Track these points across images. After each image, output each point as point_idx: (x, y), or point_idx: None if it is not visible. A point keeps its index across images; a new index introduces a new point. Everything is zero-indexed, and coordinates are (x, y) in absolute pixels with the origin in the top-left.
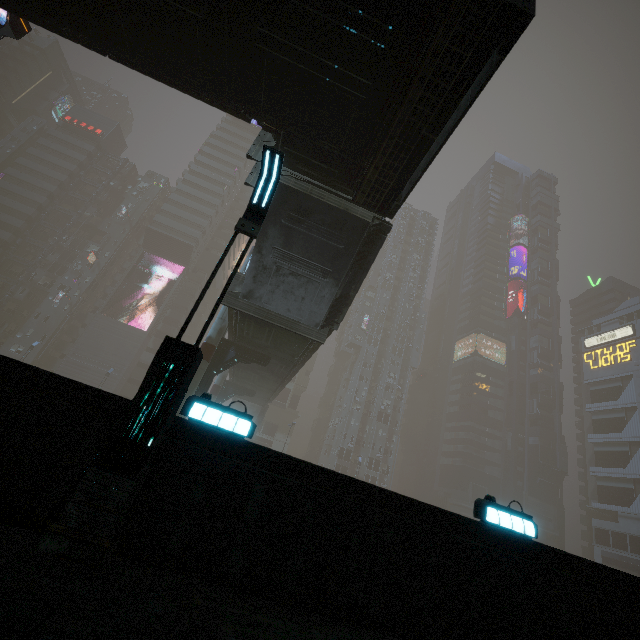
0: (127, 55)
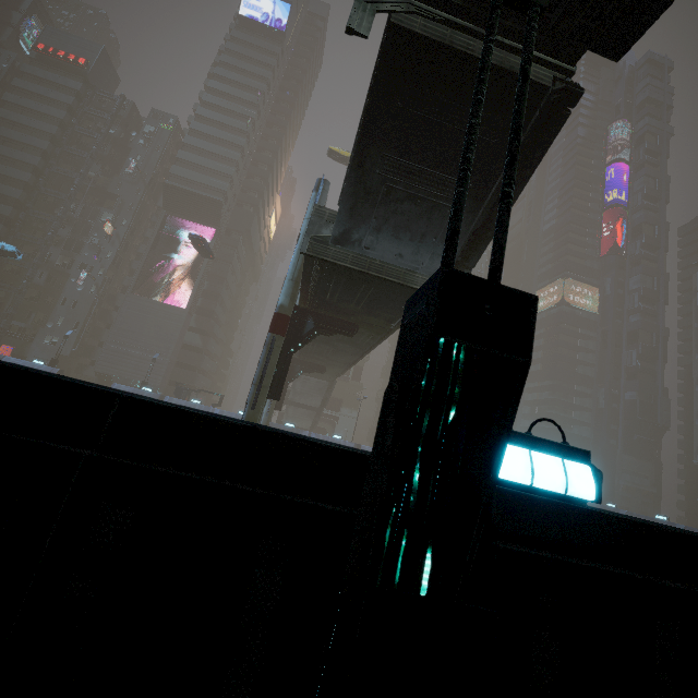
0: None
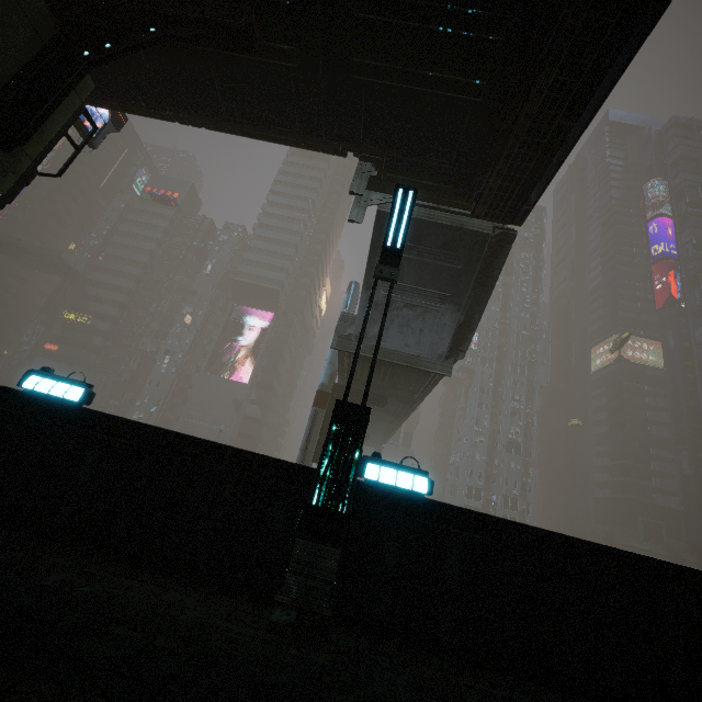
0: (224, 122)
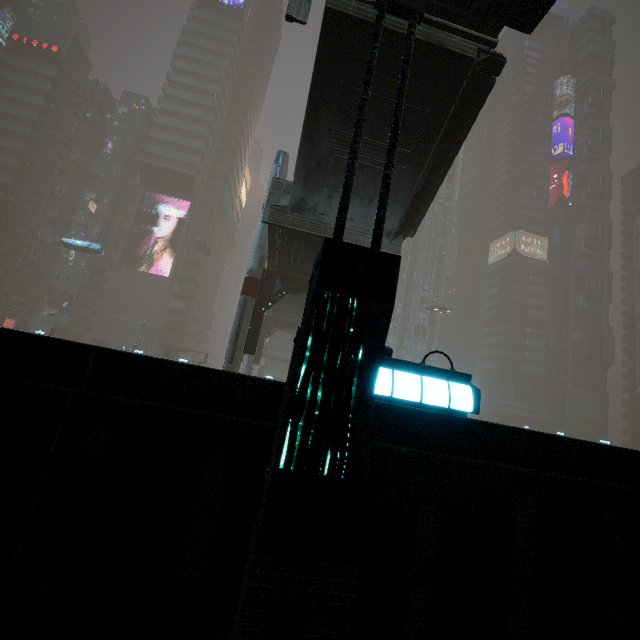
0: None
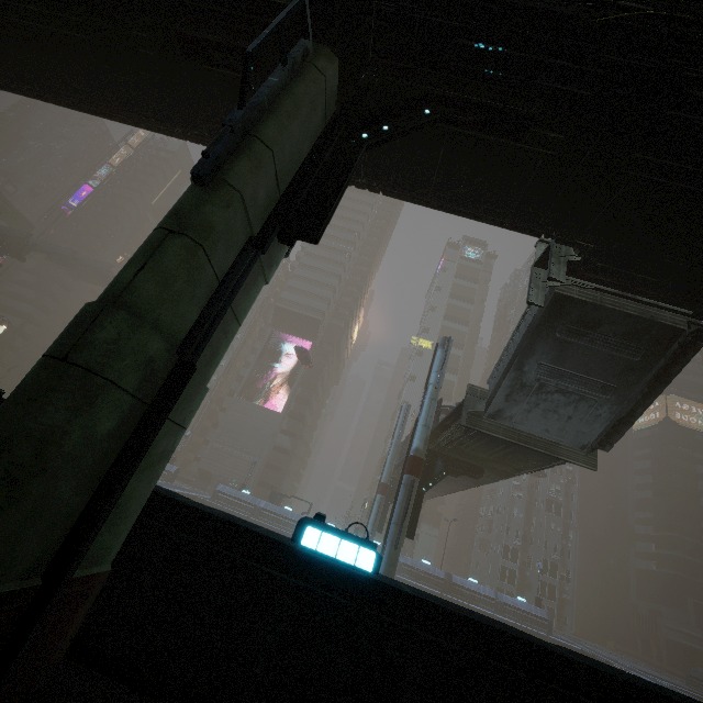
0: (422, 195)
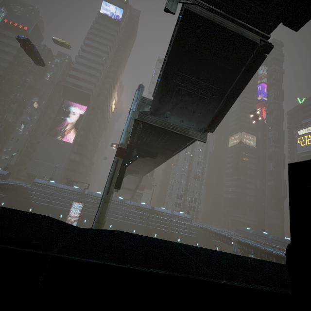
0: None
